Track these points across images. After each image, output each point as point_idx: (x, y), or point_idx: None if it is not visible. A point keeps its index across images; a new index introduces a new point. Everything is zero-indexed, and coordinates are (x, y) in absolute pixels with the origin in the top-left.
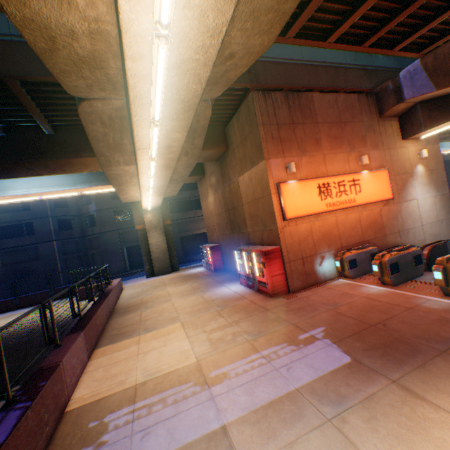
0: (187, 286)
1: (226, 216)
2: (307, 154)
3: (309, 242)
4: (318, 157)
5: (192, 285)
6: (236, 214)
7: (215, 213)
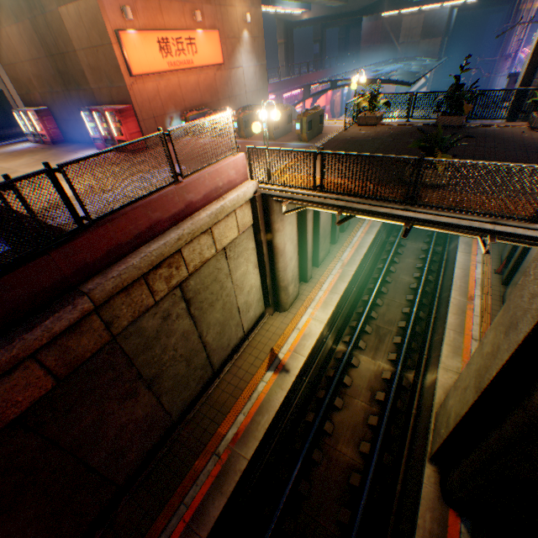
0: (28, 160)
1: (52, 65)
2: None
3: (159, 103)
4: (155, 4)
5: (35, 159)
6: (69, 64)
7: (27, 58)
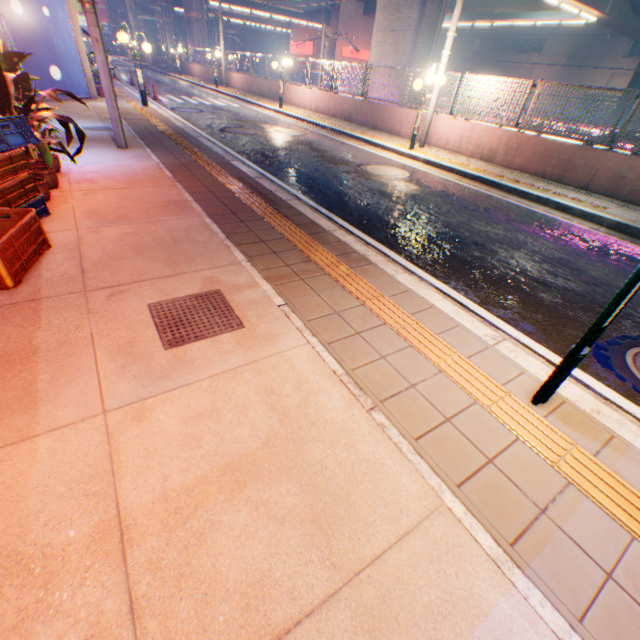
0: None
1: None
2: (298, 32)
3: (294, 67)
4: (300, 34)
5: None
6: None
7: None
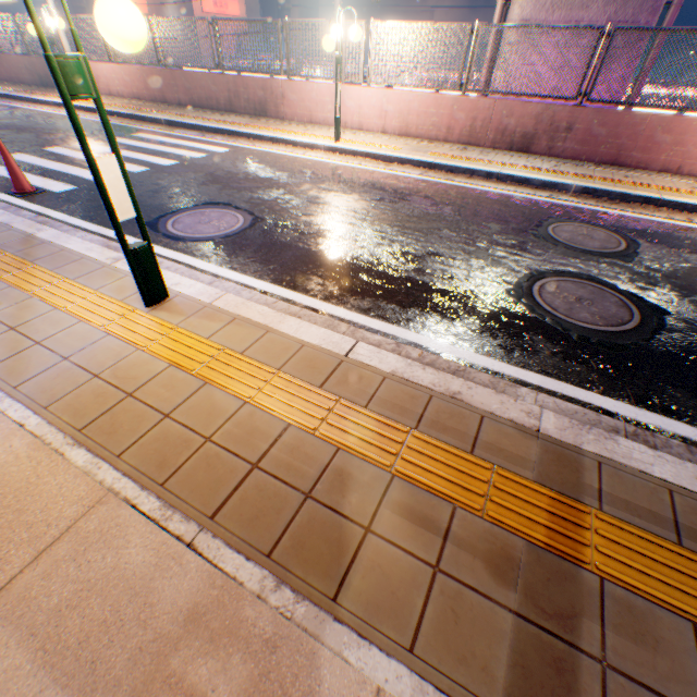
0: None
1: None
2: None
3: None
4: None
5: None
6: None
7: None
